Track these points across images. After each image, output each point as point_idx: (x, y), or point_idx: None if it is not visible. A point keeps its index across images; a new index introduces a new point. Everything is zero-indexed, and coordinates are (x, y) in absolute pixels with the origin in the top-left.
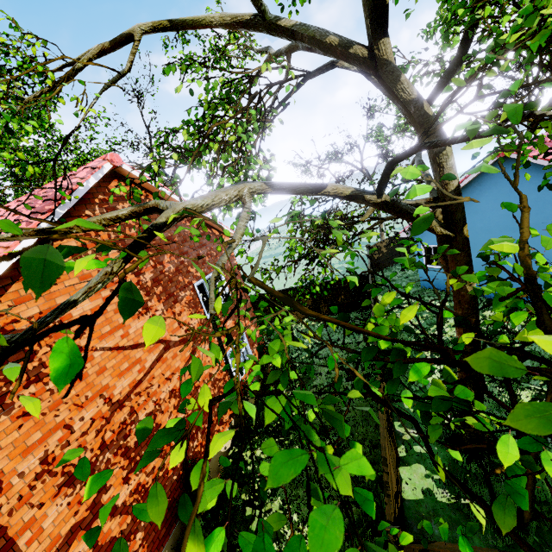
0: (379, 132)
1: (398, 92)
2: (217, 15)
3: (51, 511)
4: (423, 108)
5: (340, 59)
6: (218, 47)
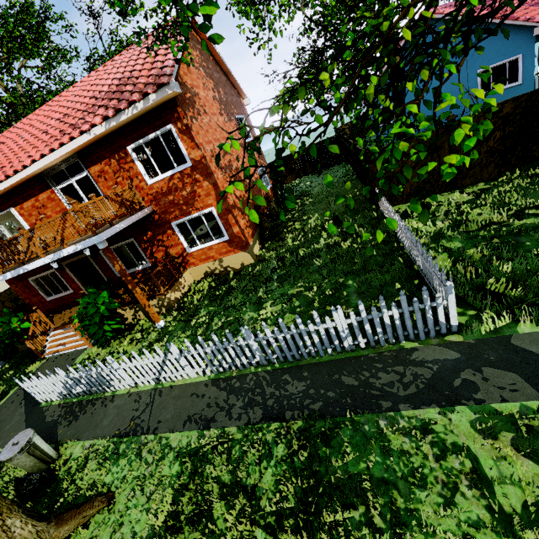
0: None
1: None
2: None
3: (219, 174)
4: None
5: None
6: None
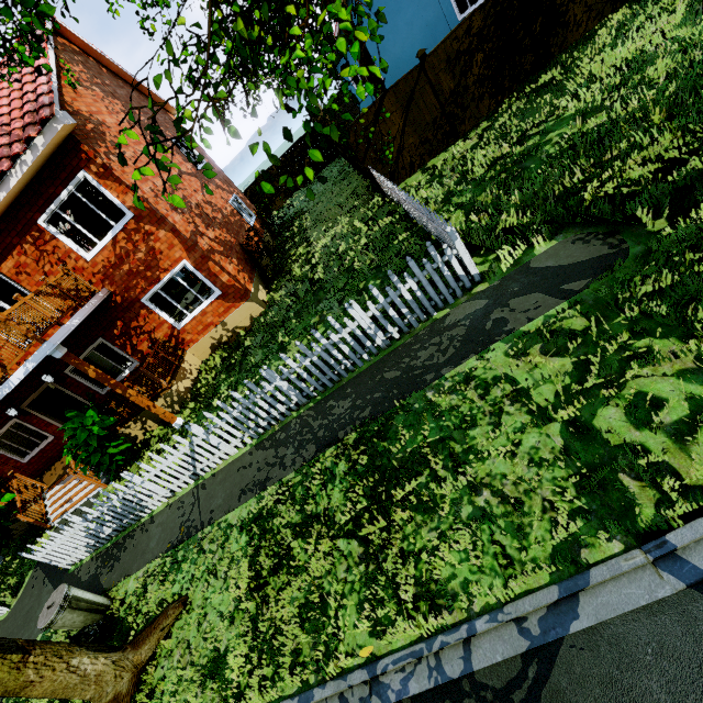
0: None
1: None
2: None
3: (174, 217)
4: None
5: None
6: None
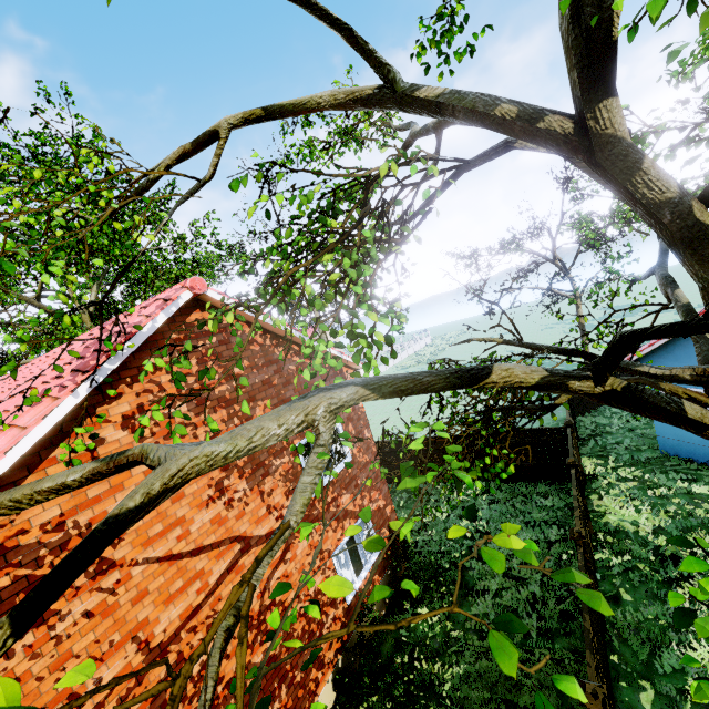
0: (584, 222)
1: (637, 189)
2: (327, 93)
3: None
4: (693, 213)
5: (519, 138)
6: (346, 128)
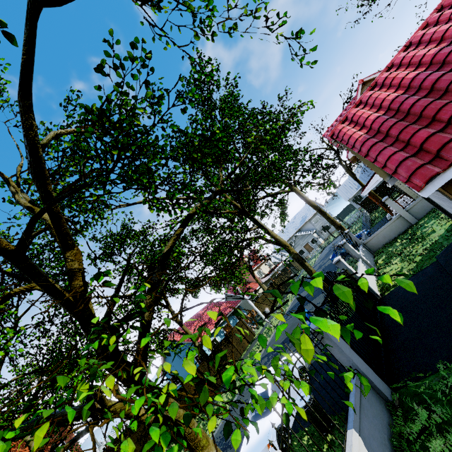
0: None
1: None
2: None
3: None
4: None
5: None
6: None
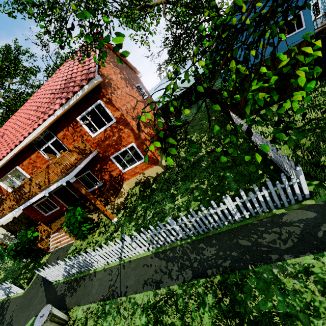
0: None
1: None
2: None
3: (133, 122)
4: None
5: None
6: None
